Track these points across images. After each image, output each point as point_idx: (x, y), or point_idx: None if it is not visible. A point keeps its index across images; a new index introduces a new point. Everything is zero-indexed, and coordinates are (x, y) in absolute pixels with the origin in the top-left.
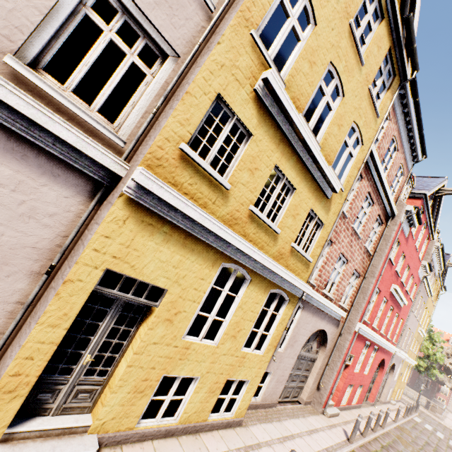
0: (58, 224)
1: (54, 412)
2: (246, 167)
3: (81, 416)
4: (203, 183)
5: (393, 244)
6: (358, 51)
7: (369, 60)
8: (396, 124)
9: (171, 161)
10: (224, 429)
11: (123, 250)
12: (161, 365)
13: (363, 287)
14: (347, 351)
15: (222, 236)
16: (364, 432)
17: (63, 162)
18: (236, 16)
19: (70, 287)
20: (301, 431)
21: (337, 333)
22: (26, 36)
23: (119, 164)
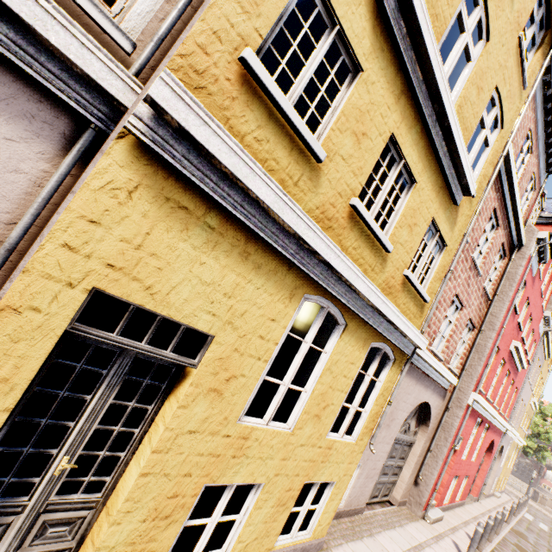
0: None
1: None
2: (350, 128)
3: None
4: (279, 142)
5: (520, 284)
6: None
7: None
8: (534, 113)
9: (223, 84)
10: None
11: (129, 253)
12: (201, 469)
13: (478, 344)
14: (457, 432)
15: (311, 244)
16: (481, 544)
17: None
18: None
19: (13, 322)
20: (403, 549)
21: (443, 407)
22: None
23: (118, 77)
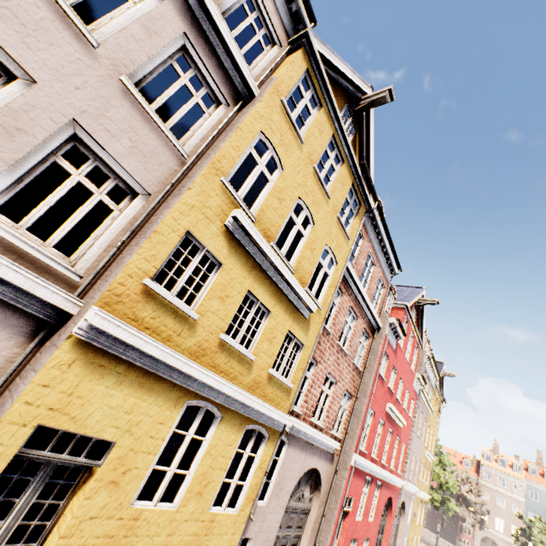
0: None
1: None
2: (217, 295)
3: None
4: (167, 315)
5: (381, 358)
6: (324, 188)
7: (335, 194)
8: (370, 242)
9: (132, 296)
10: None
11: (64, 399)
12: None
13: (356, 410)
14: (345, 492)
15: (187, 372)
16: None
17: (2, 302)
18: (207, 167)
19: None
20: None
21: (333, 470)
22: None
23: (71, 301)
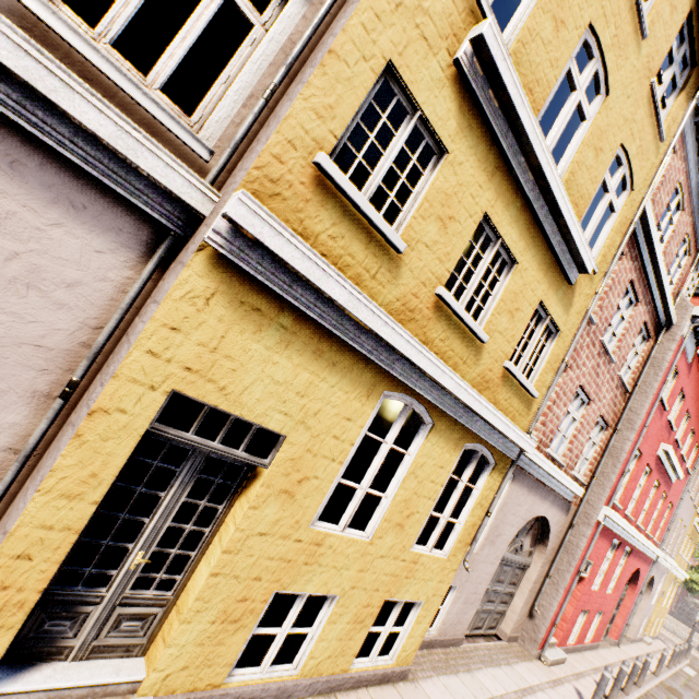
0: (85, 304)
1: (75, 655)
2: (434, 214)
3: (126, 662)
4: (355, 237)
5: (669, 373)
6: (638, 10)
7: (655, 30)
8: (684, 162)
9: (297, 188)
10: (378, 685)
11: (205, 356)
12: (271, 574)
13: (612, 447)
14: (583, 554)
15: (389, 340)
16: (612, 695)
17: (92, 182)
18: None
19: (103, 422)
20: (507, 690)
21: (566, 523)
22: None
23: (198, 189)
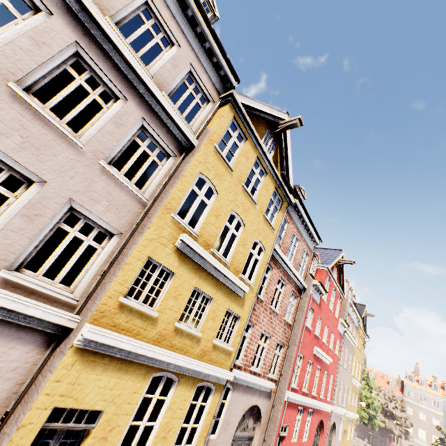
0: (18, 375)
1: None
2: (171, 296)
3: None
4: (136, 317)
5: (307, 313)
6: (251, 198)
7: (261, 199)
8: (294, 224)
9: (112, 310)
10: None
11: (70, 387)
12: None
13: (288, 355)
14: (281, 422)
15: (151, 356)
16: None
17: (29, 327)
18: (161, 209)
19: (23, 431)
20: None
21: (271, 405)
22: (17, 255)
23: (72, 320)
